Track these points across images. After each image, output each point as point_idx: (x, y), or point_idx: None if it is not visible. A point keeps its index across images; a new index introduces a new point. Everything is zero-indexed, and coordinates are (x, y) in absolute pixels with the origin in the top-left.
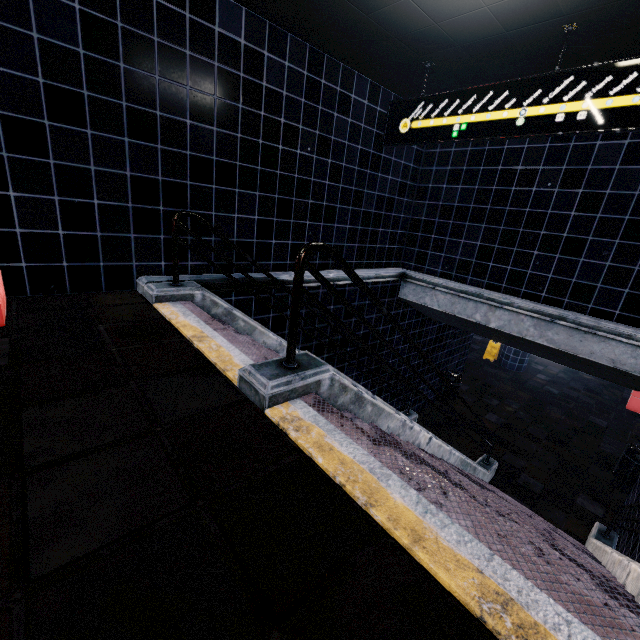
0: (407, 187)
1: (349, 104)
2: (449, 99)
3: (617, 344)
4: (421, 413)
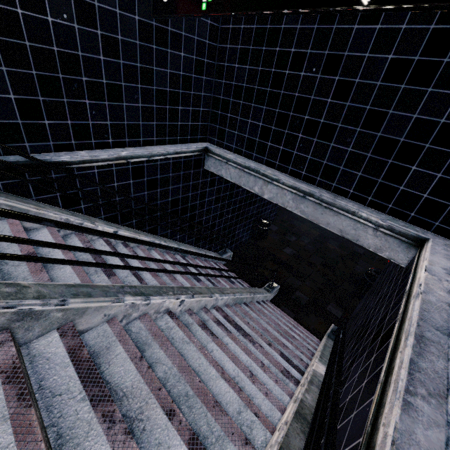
0: (205, 65)
1: None
2: None
3: (345, 218)
4: (238, 249)
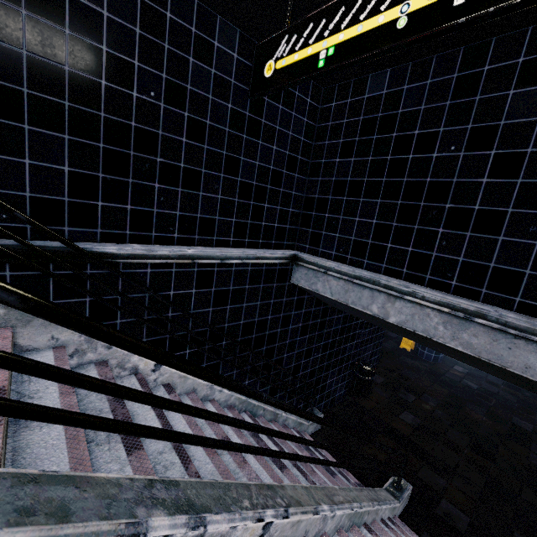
0: (298, 162)
1: (211, 52)
2: (314, 22)
3: None
4: (329, 411)
